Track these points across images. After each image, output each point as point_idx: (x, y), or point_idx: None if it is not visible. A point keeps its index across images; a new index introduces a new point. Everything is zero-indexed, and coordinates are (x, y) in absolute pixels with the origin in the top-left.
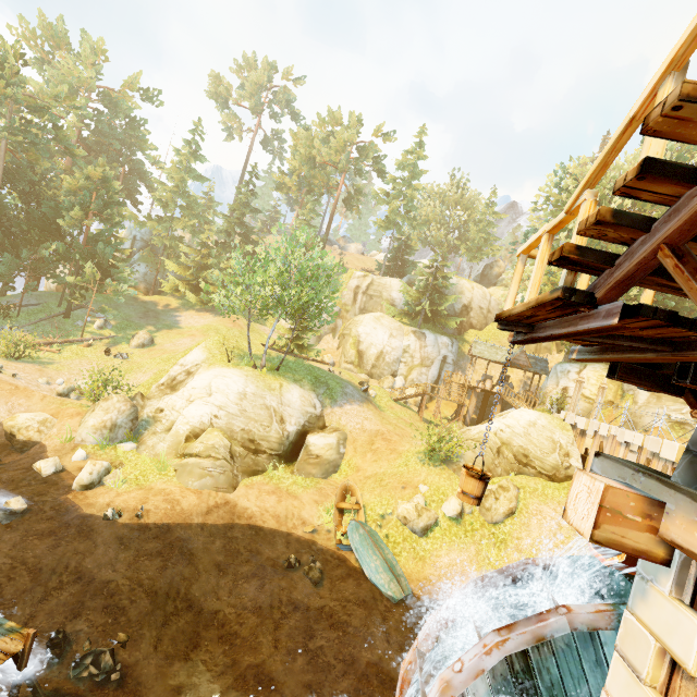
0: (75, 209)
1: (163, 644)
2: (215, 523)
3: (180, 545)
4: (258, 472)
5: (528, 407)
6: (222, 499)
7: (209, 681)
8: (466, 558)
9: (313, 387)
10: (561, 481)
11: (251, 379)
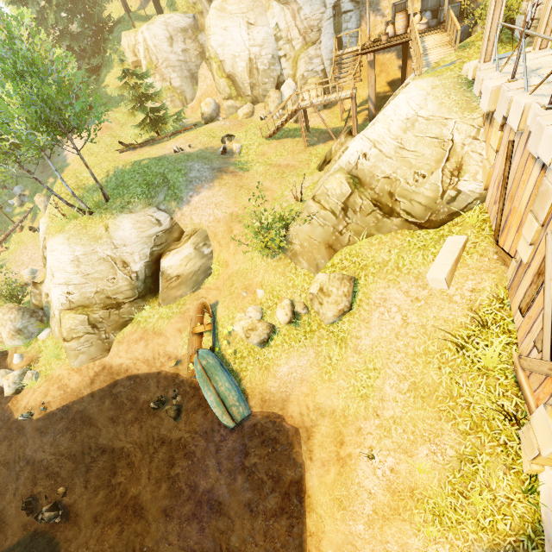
0: None
1: (91, 482)
2: (100, 388)
3: (80, 416)
4: (127, 322)
5: (446, 51)
6: (100, 366)
7: (110, 510)
8: (306, 362)
9: (147, 201)
10: (441, 224)
11: (72, 241)
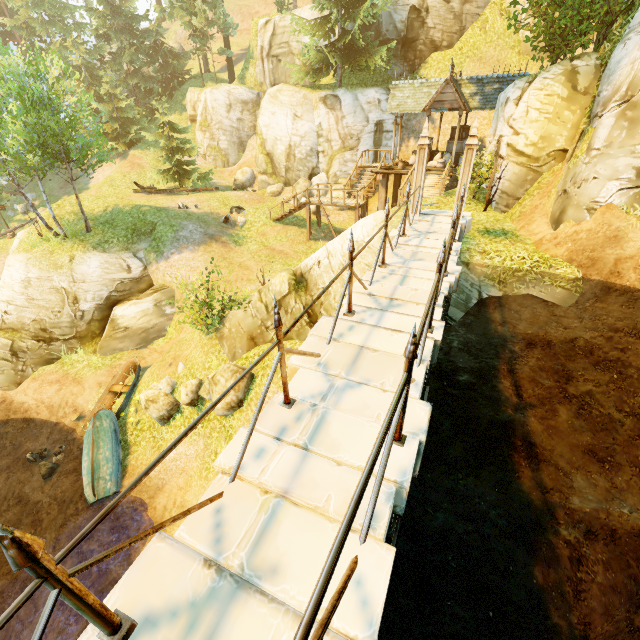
0: None
1: None
2: None
3: None
4: (53, 360)
5: (434, 193)
6: (0, 398)
7: None
8: (194, 452)
9: (126, 245)
10: None
11: (32, 262)
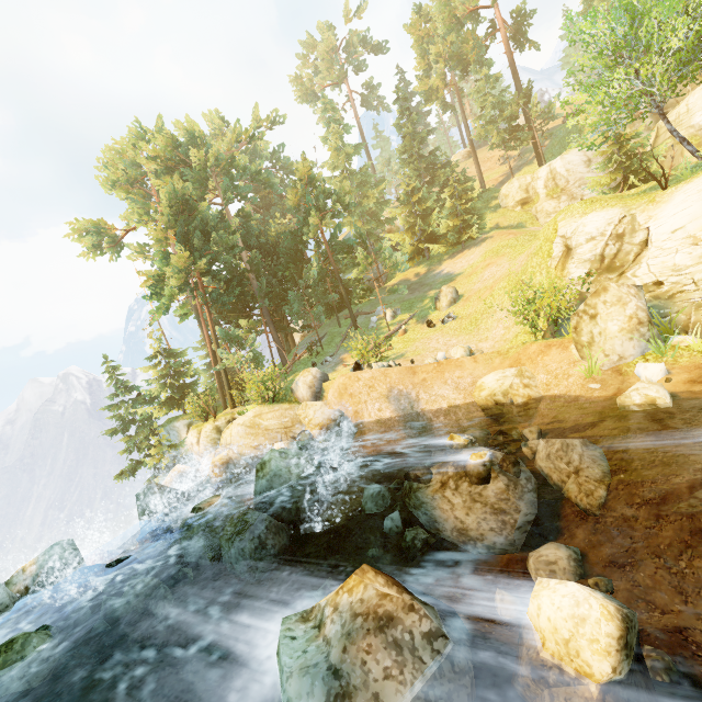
0: (311, 215)
1: None
2: None
3: None
4: None
5: None
6: None
7: None
8: None
9: None
10: None
11: None
